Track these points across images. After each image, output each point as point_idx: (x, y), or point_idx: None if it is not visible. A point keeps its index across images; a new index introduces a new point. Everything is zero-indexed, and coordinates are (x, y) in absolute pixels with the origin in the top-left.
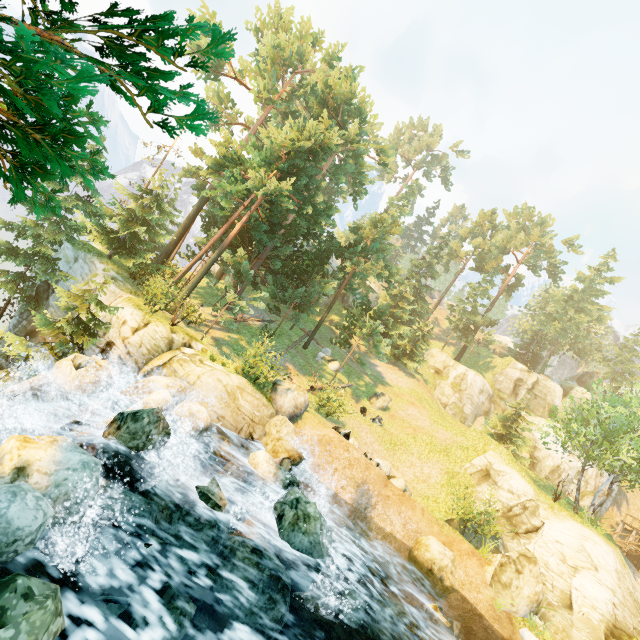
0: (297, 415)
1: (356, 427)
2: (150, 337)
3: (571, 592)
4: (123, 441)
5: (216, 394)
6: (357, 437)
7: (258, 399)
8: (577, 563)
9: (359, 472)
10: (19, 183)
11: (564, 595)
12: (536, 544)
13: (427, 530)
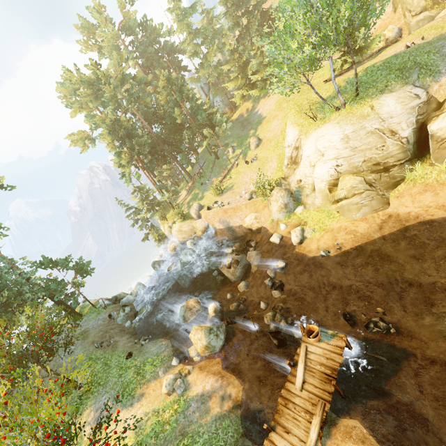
0: (198, 215)
1: (241, 179)
2: (167, 230)
3: (314, 181)
4: (155, 270)
5: (177, 235)
6: (239, 186)
7: (187, 223)
8: (314, 161)
9: (217, 217)
10: (89, 274)
11: (312, 185)
12: (300, 168)
13: (249, 213)
